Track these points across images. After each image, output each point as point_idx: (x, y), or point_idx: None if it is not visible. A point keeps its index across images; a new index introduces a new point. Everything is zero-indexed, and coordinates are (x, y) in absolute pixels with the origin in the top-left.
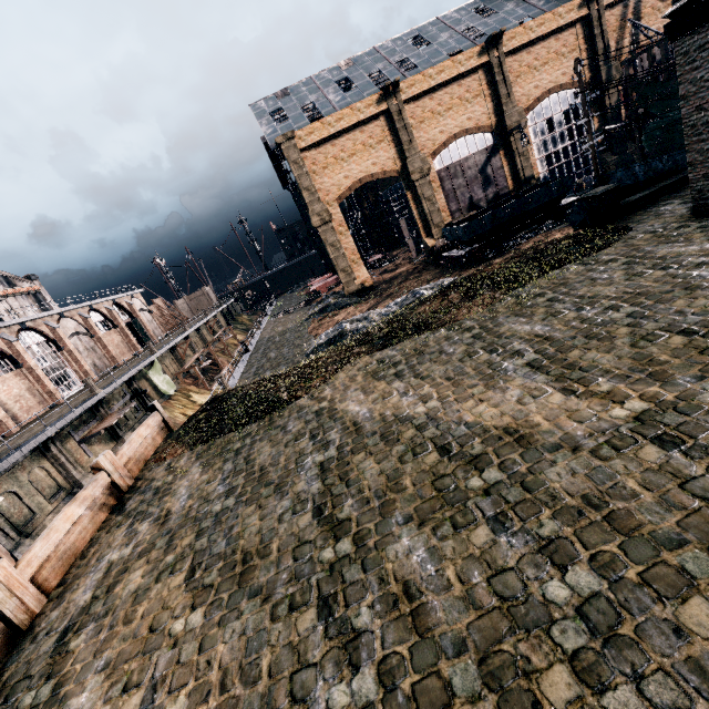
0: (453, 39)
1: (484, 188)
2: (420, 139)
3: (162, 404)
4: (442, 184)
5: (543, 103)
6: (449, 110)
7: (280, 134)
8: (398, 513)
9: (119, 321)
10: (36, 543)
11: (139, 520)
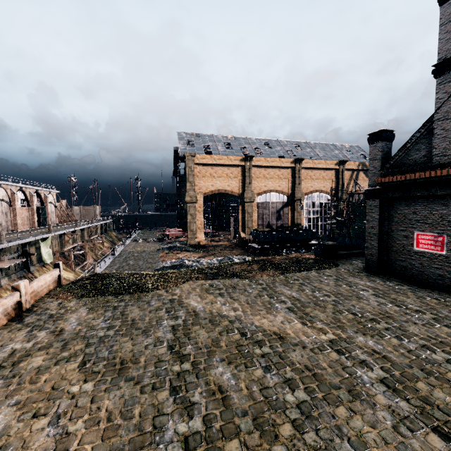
0: (282, 151)
1: (277, 220)
2: (254, 184)
3: (37, 267)
4: (258, 209)
5: (313, 194)
6: (271, 178)
7: (188, 151)
8: (217, 356)
9: (33, 204)
10: None
11: (37, 329)
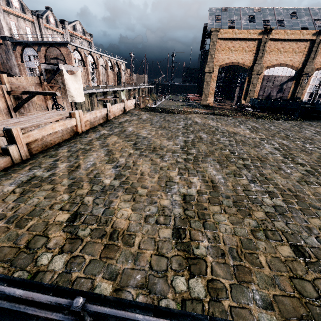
0: (308, 21)
1: (277, 92)
2: (266, 58)
3: None
4: (262, 81)
5: None
6: (285, 52)
7: (214, 27)
8: (202, 132)
9: (115, 69)
10: (113, 105)
11: (132, 116)
